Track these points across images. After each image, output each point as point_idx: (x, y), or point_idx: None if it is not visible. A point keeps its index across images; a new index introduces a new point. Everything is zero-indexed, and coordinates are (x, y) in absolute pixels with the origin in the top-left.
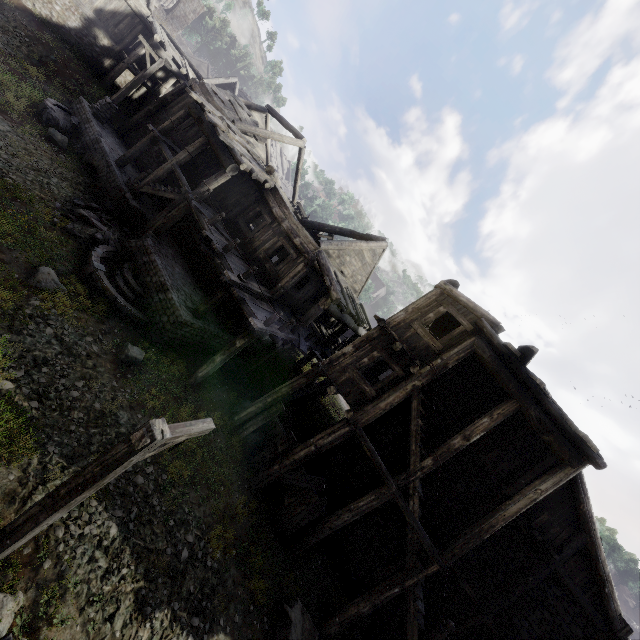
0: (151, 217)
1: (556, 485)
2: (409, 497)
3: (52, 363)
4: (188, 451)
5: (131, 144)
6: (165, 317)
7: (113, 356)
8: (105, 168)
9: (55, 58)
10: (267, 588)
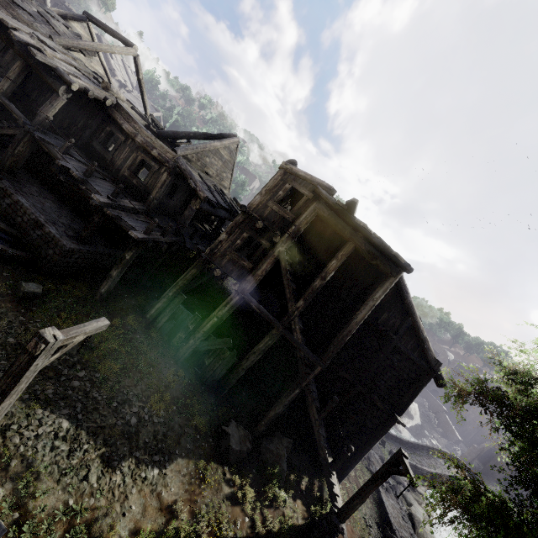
0: None
1: (385, 292)
2: (293, 331)
3: None
4: (113, 351)
5: None
6: (50, 250)
7: (11, 296)
8: None
9: None
10: (207, 421)
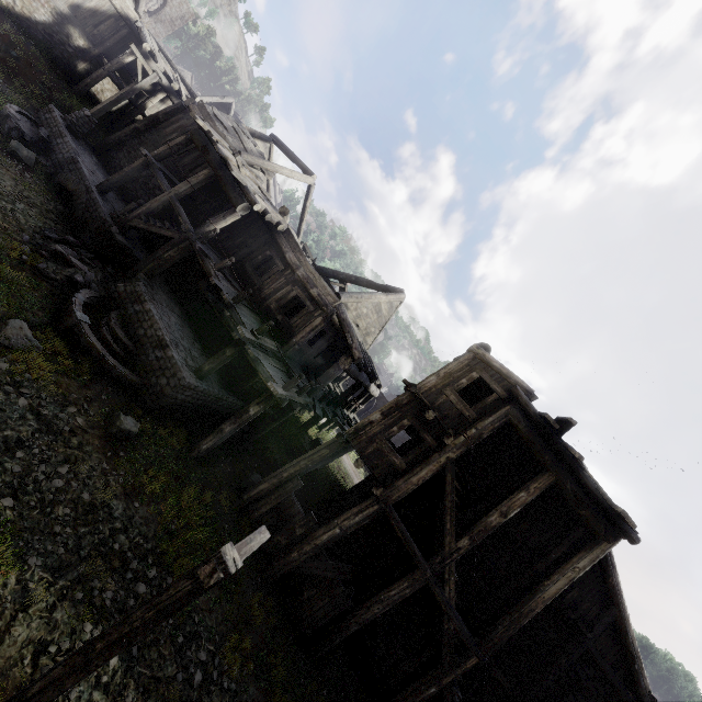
0: (140, 255)
1: (593, 562)
2: (445, 582)
3: (28, 445)
4: (194, 543)
5: (111, 165)
6: (164, 379)
7: (101, 430)
8: (84, 194)
9: (17, 54)
10: None
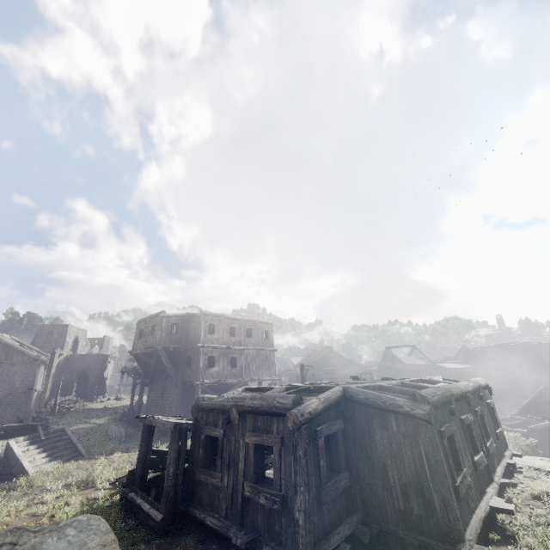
0: None
1: None
2: None
3: None
4: None
5: None
6: None
7: None
8: None
9: None
10: None
